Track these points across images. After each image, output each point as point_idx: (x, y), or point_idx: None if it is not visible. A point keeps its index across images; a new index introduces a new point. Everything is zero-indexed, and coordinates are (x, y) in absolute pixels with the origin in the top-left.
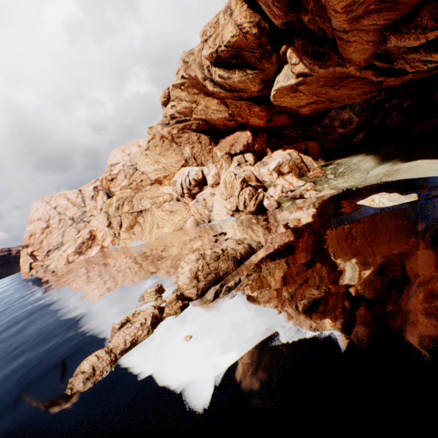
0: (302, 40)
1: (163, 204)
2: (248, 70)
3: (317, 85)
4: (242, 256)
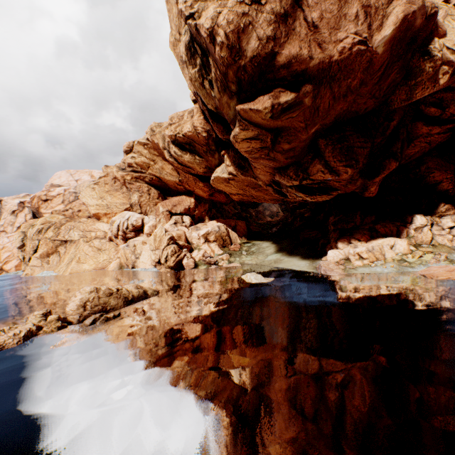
0: (234, 153)
1: (93, 240)
2: (197, 156)
3: (243, 184)
4: (134, 298)
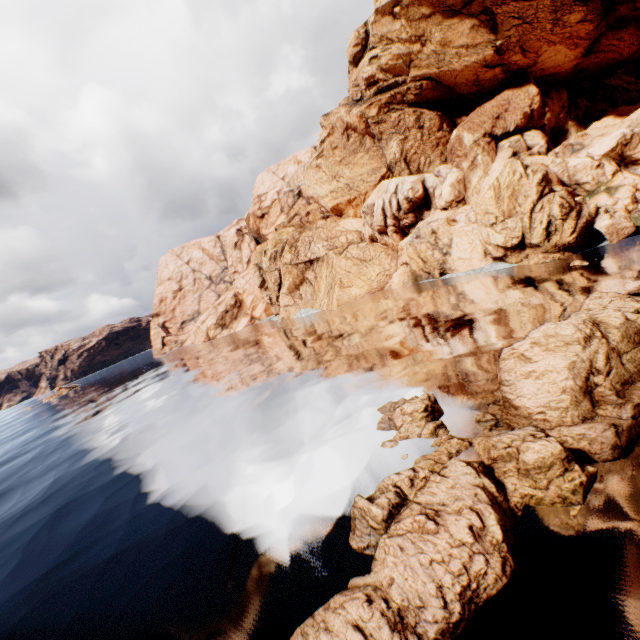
0: None
1: (347, 249)
2: None
3: None
4: None
